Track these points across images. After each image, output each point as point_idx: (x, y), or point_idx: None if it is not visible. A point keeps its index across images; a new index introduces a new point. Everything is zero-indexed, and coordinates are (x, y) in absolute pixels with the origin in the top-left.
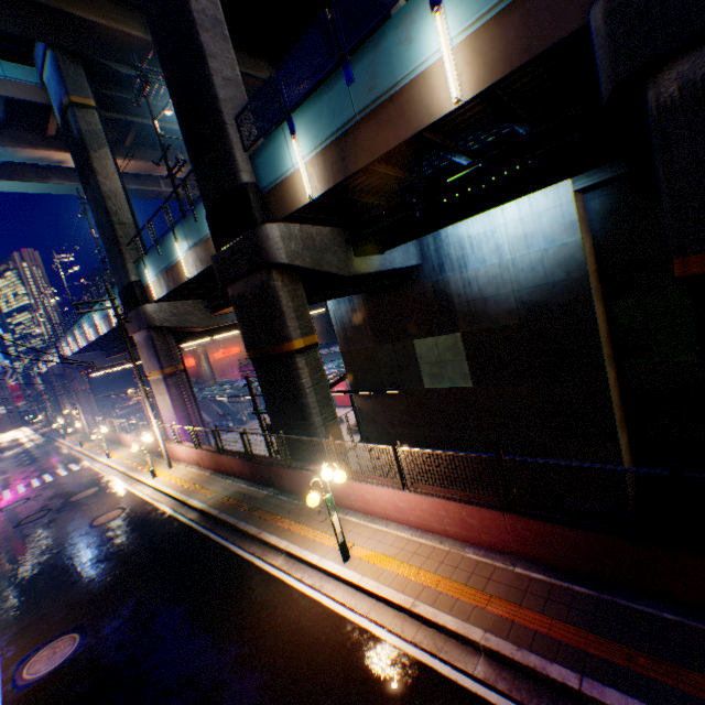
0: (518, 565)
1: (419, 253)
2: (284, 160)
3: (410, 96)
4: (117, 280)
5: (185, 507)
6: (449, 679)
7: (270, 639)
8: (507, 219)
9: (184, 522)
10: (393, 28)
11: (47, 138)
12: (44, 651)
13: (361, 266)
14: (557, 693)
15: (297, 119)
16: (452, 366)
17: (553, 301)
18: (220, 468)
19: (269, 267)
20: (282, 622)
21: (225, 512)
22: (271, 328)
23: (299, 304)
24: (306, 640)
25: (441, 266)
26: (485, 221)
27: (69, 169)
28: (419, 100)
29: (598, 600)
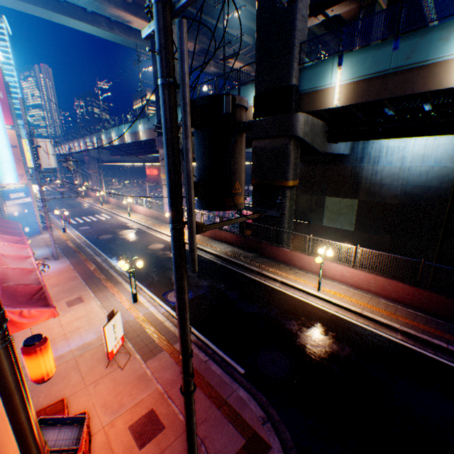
0: (408, 308)
1: (350, 148)
2: (325, 79)
3: (431, 70)
4: (158, 113)
5: (202, 251)
6: (385, 337)
7: (292, 310)
8: (416, 143)
9: (208, 258)
10: (440, 29)
11: (126, 3)
12: (172, 293)
13: (327, 148)
14: (435, 348)
15: (346, 58)
16: (345, 217)
17: (424, 196)
18: (216, 237)
19: (290, 137)
20: (294, 306)
21: (233, 258)
22: (277, 171)
23: (296, 162)
24: (311, 314)
25: (361, 158)
26: (401, 140)
27: (126, 26)
28: (436, 75)
29: (449, 326)
